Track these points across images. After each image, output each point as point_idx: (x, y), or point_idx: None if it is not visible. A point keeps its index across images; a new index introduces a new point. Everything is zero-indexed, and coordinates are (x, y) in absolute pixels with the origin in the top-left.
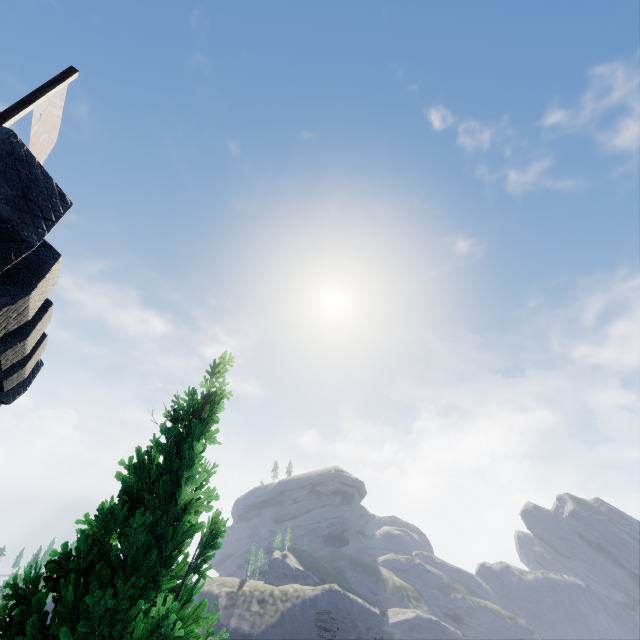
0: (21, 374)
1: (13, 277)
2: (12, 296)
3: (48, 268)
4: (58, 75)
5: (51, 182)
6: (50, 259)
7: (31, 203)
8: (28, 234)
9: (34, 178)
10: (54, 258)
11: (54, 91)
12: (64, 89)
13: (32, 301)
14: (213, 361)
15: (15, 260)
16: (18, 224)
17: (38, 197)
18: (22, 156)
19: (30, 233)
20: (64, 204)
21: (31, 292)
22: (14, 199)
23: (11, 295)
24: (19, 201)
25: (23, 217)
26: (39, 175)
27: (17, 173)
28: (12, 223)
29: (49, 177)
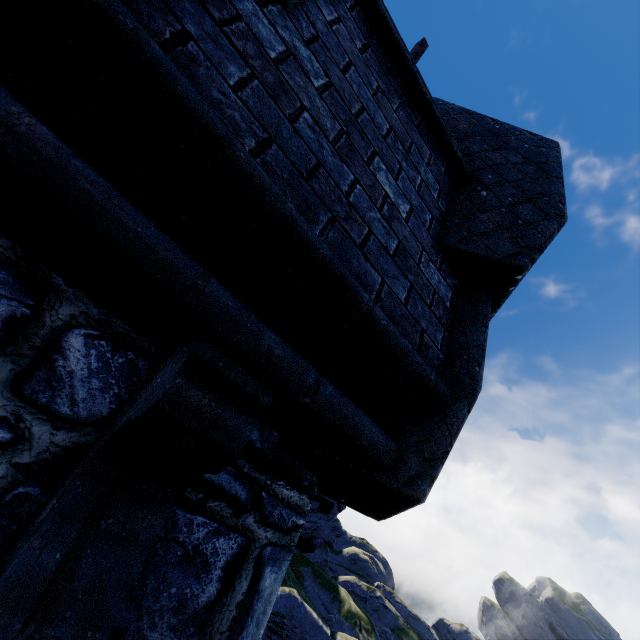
0: None
1: None
2: None
3: None
4: (417, 46)
5: None
6: None
7: None
8: None
9: None
10: None
11: None
12: None
13: None
14: None
15: None
16: None
17: None
18: None
19: None
20: None
21: None
22: None
23: None
24: None
25: None
26: None
27: None
28: None
29: None
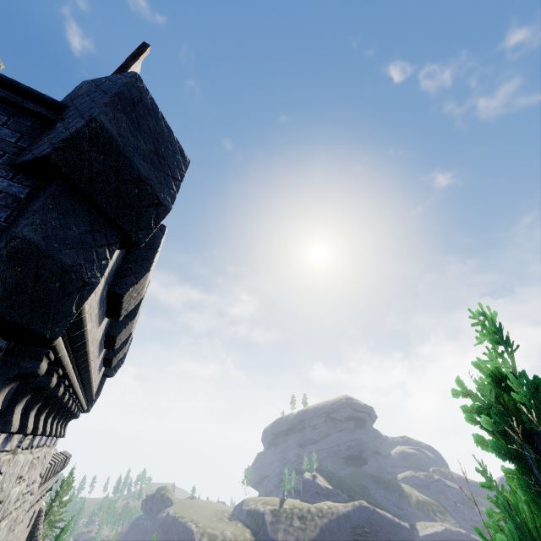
0: (124, 350)
1: (131, 255)
2: (135, 275)
3: (158, 241)
4: (135, 50)
5: (172, 136)
6: (158, 232)
7: (161, 160)
8: (163, 196)
9: (160, 131)
10: (161, 231)
11: (135, 66)
12: (138, 67)
13: (148, 278)
14: (492, 323)
15: (154, 228)
16: (155, 184)
17: (165, 153)
18: (148, 104)
19: (165, 195)
20: (184, 161)
21: (150, 268)
22: (148, 155)
23: (134, 274)
24: (152, 157)
25: (157, 176)
26: (163, 127)
27: (147, 124)
28: (150, 183)
29: (170, 130)
